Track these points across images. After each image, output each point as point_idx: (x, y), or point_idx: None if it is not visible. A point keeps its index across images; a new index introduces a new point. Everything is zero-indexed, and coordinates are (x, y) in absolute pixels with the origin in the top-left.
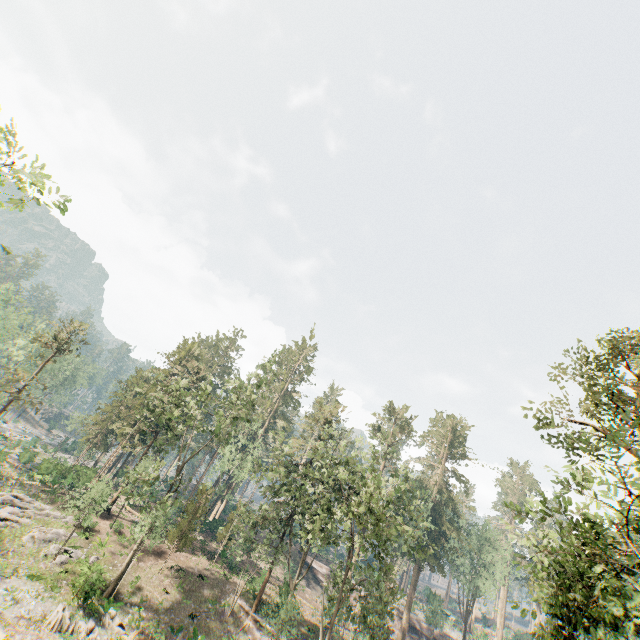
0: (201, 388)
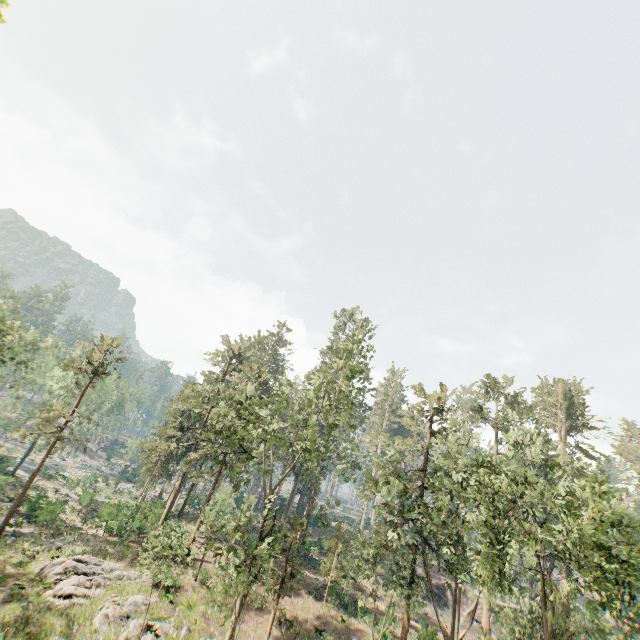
0: (279, 393)
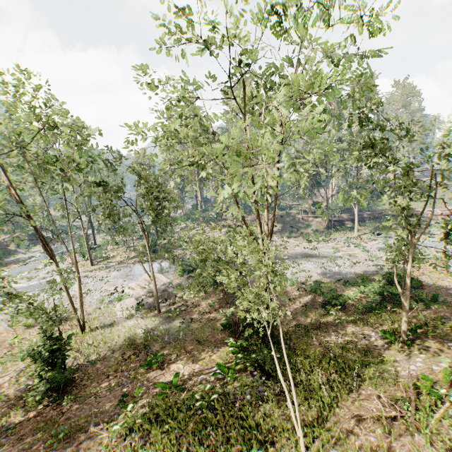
0: None
